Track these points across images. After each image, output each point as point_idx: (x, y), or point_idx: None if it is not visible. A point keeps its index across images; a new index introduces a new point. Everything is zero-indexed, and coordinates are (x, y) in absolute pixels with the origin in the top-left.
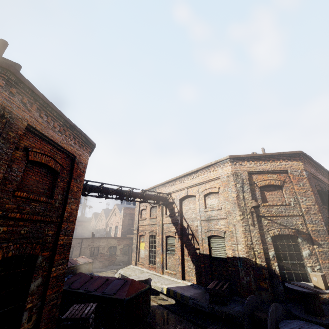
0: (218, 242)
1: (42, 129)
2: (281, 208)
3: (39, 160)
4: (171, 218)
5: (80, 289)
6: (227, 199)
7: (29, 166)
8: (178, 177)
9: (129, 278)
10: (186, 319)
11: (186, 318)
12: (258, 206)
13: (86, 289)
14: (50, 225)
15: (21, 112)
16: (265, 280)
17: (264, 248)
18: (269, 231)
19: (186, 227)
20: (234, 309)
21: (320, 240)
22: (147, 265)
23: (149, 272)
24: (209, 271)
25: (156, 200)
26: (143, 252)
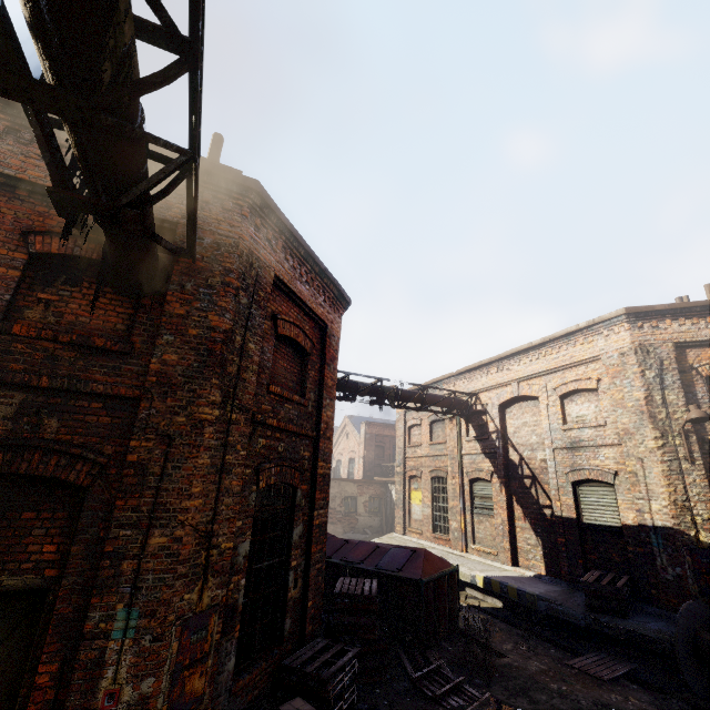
0: (599, 495)
1: (289, 281)
2: None
3: (288, 334)
4: (480, 444)
5: (333, 558)
6: (622, 404)
7: (276, 344)
8: (494, 359)
9: (419, 548)
10: (536, 635)
11: (534, 633)
12: (706, 419)
13: (344, 559)
14: (305, 442)
15: (267, 257)
16: None
17: None
18: None
19: (518, 463)
20: (648, 626)
21: None
22: (429, 534)
23: (436, 547)
24: (579, 552)
25: (447, 407)
26: (418, 510)
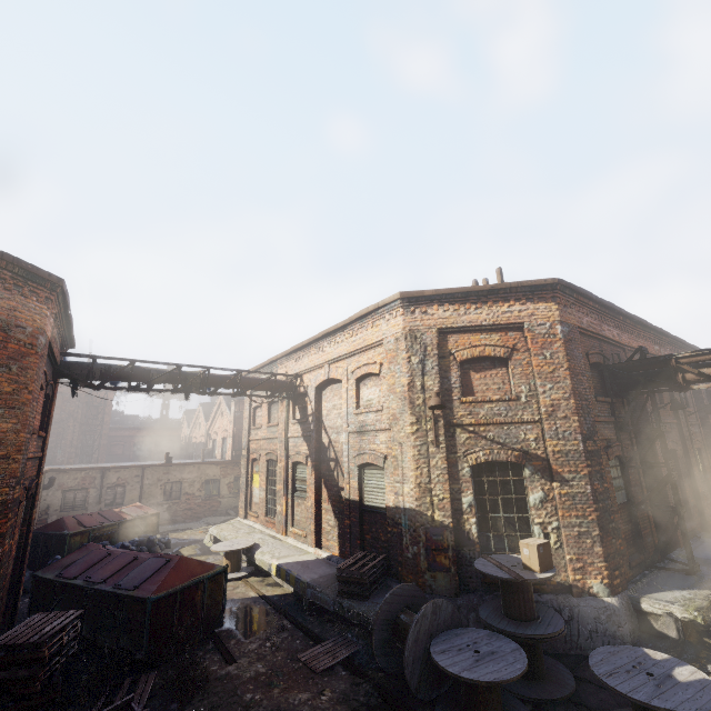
0: (376, 478)
1: None
2: (499, 407)
3: None
4: (301, 427)
5: (80, 578)
6: (393, 390)
7: None
8: (311, 340)
9: (176, 556)
10: (296, 624)
11: (296, 622)
12: (444, 405)
13: (88, 579)
14: None
15: None
16: (447, 553)
17: (454, 489)
18: (468, 456)
19: (327, 446)
20: (376, 608)
21: (566, 471)
22: (263, 518)
23: (265, 531)
24: (358, 533)
25: (269, 390)
26: (257, 493)
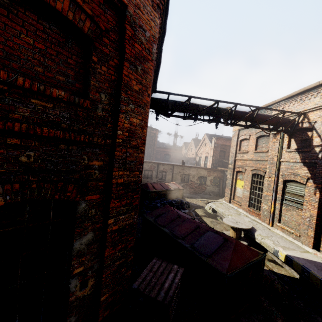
0: None
1: None
2: None
3: None
4: (300, 155)
5: (166, 227)
6: None
7: (3, 2)
8: None
9: (230, 238)
10: None
11: None
12: None
13: (172, 231)
14: (92, 150)
15: None
16: None
17: None
18: None
19: None
20: None
21: None
22: (245, 207)
23: (249, 216)
24: None
25: (274, 125)
26: (240, 191)
